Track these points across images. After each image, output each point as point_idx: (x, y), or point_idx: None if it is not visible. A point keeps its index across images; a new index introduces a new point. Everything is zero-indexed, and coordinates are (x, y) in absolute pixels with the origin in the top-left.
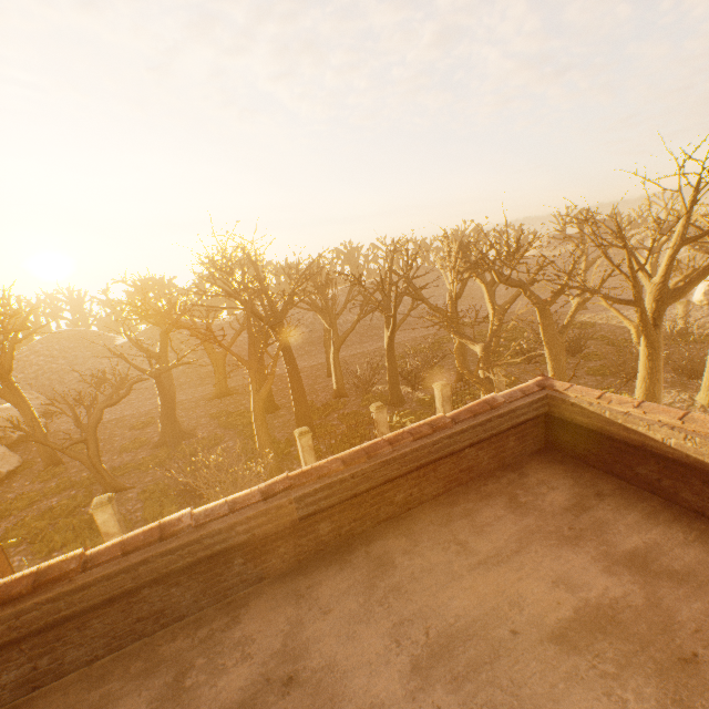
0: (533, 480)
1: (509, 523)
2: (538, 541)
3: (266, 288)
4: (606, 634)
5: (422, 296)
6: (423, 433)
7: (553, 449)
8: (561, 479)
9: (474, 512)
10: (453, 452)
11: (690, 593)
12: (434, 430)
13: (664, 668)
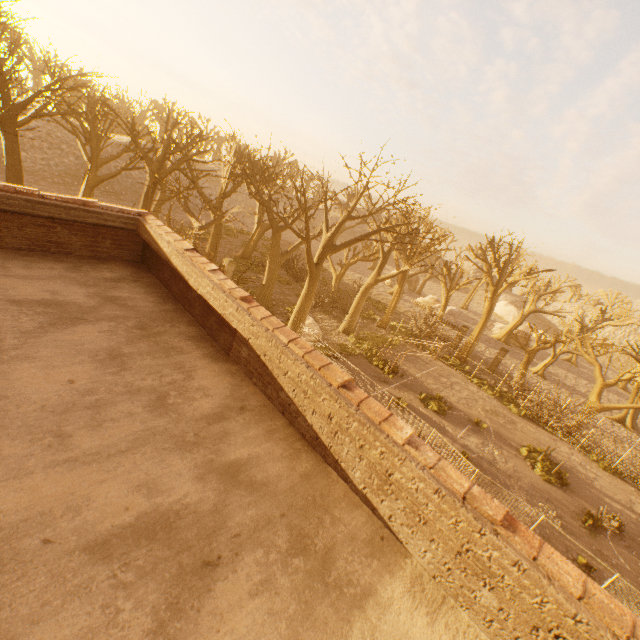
0: (106, 266)
1: (57, 272)
2: (65, 281)
3: (2, 67)
4: (49, 307)
5: (195, 179)
6: (5, 189)
7: (143, 263)
8: (125, 271)
9: (39, 262)
10: (31, 215)
11: (121, 310)
12: (18, 192)
13: (63, 318)
